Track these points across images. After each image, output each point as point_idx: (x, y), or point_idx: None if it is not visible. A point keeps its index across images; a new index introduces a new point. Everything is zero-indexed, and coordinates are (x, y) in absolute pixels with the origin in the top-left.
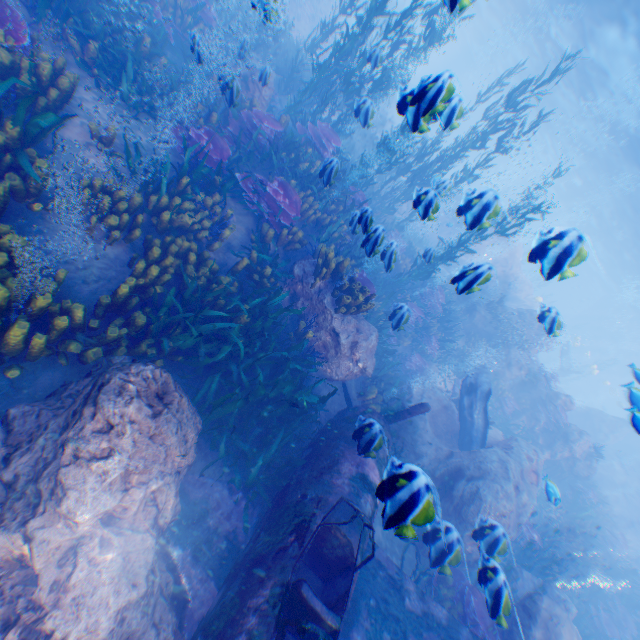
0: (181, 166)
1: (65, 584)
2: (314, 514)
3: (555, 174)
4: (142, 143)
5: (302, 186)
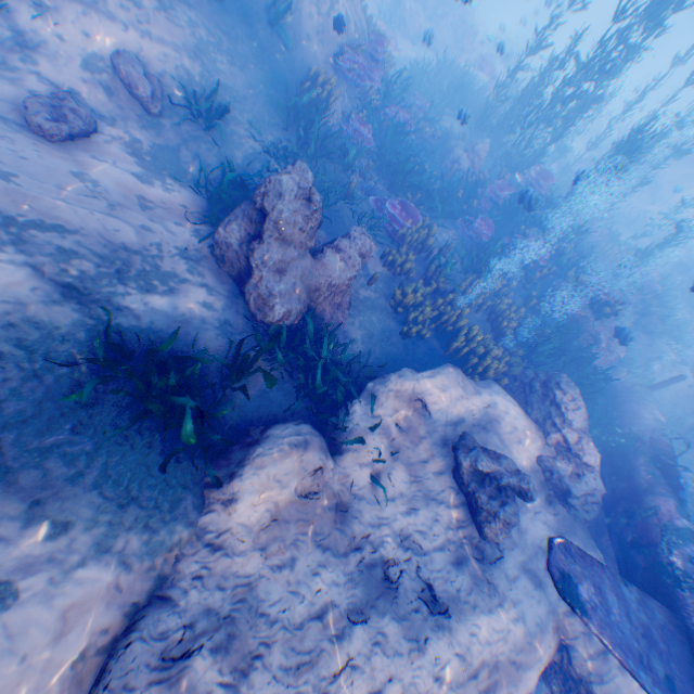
0: (479, 250)
1: (579, 448)
2: (641, 434)
3: None
4: (448, 241)
5: (533, 226)
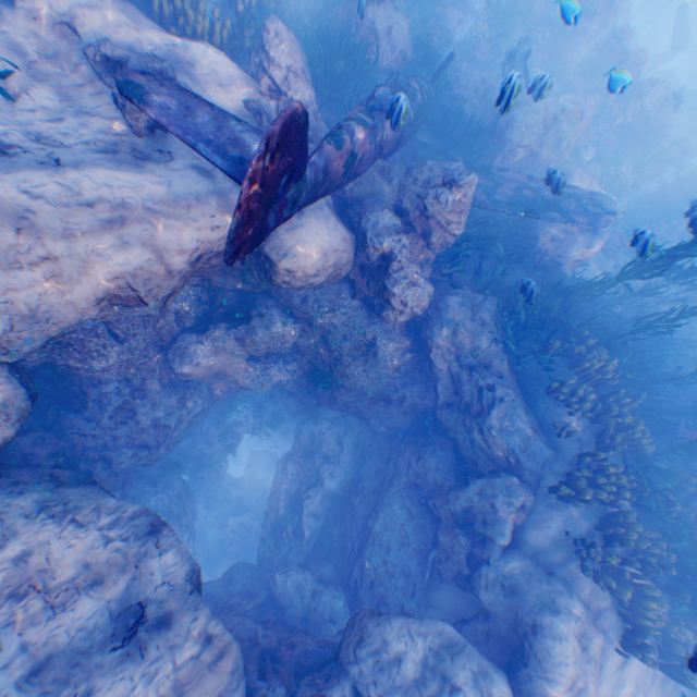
0: None
1: (288, 88)
2: None
3: None
4: None
5: None
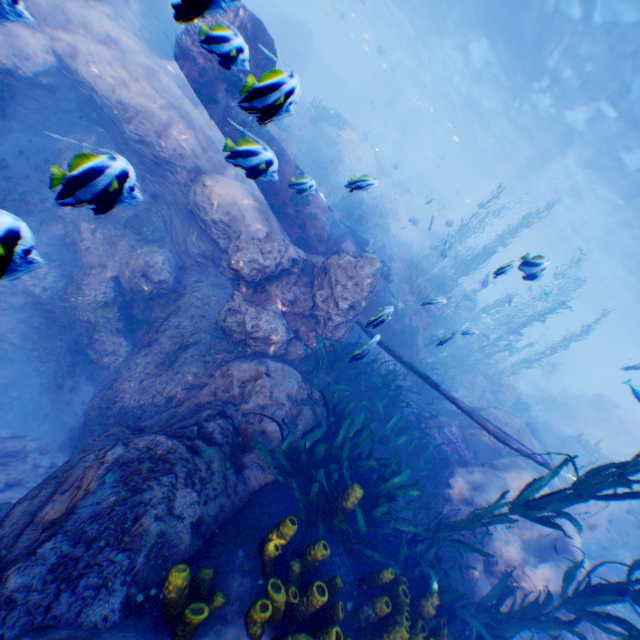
0: None
1: None
2: None
3: (602, 314)
4: None
5: None
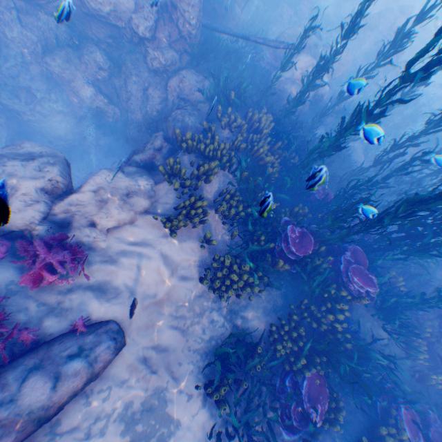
0: None
1: None
2: None
3: None
4: None
5: None
